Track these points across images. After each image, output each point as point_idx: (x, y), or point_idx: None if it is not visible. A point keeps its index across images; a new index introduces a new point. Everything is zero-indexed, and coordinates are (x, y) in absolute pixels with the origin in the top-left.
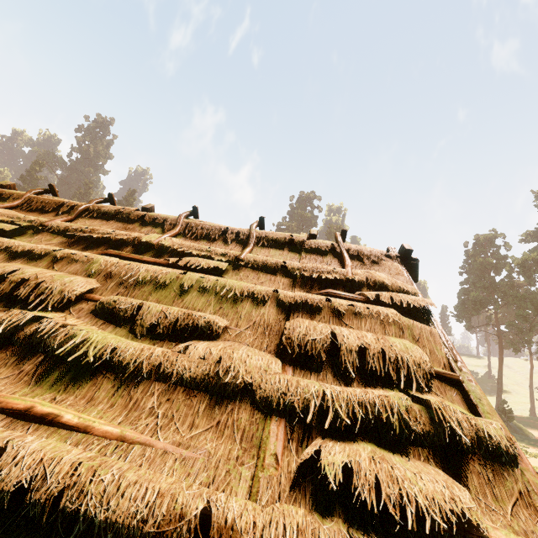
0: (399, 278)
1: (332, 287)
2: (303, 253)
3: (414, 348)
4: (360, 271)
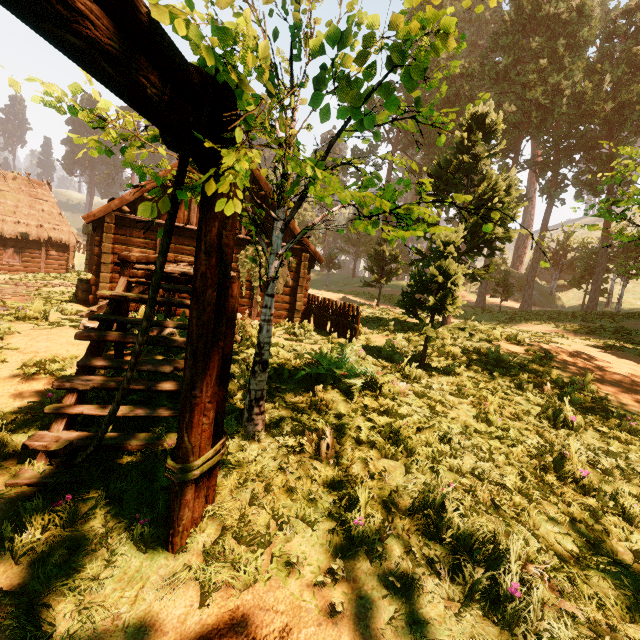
0: (49, 193)
1: (35, 196)
2: (21, 182)
3: (55, 210)
4: (40, 191)
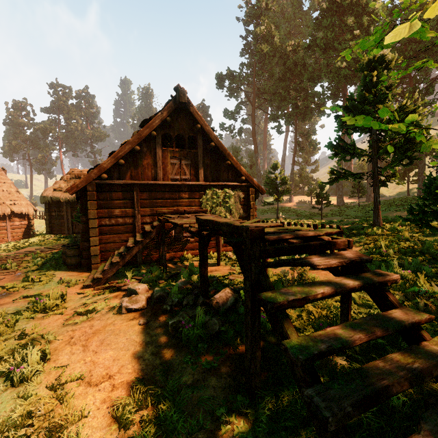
0: (5, 176)
1: None
2: None
3: (13, 189)
4: None
